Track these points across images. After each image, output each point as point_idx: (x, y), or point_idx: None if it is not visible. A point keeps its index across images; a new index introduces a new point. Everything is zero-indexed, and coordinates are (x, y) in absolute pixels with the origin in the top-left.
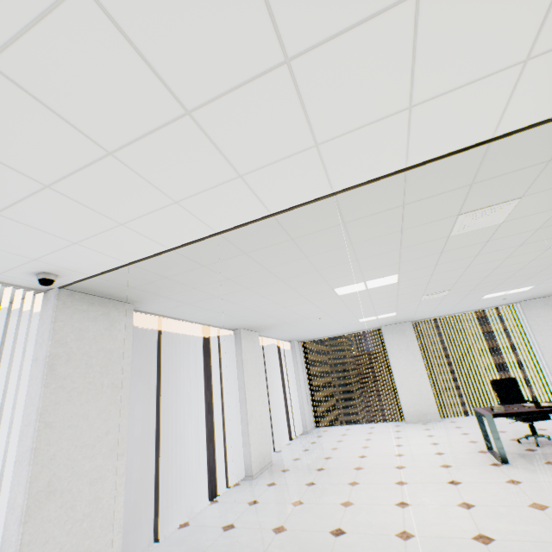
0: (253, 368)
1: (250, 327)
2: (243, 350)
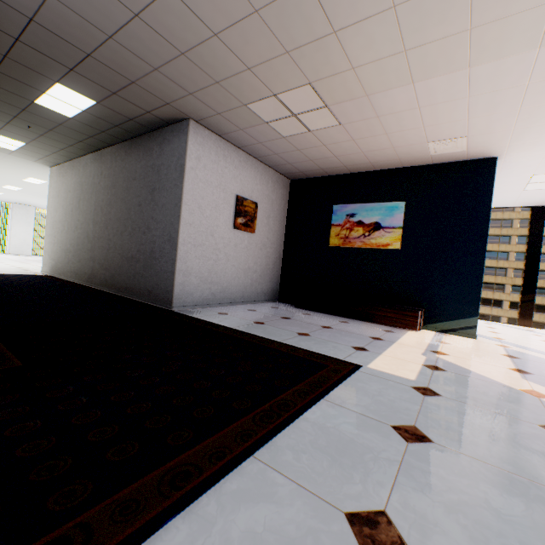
0: (23, 220)
1: (17, 203)
2: (15, 212)
